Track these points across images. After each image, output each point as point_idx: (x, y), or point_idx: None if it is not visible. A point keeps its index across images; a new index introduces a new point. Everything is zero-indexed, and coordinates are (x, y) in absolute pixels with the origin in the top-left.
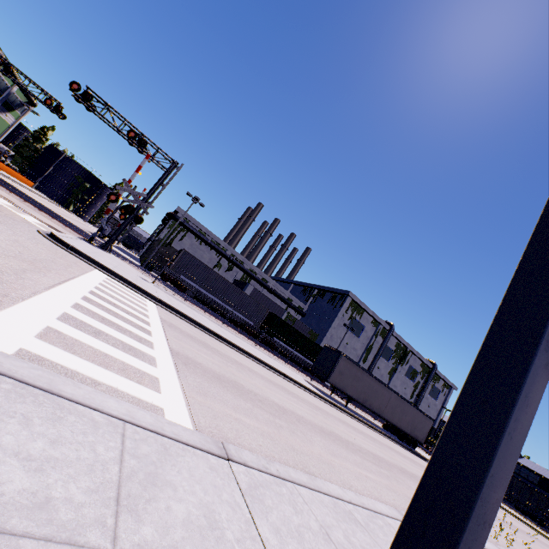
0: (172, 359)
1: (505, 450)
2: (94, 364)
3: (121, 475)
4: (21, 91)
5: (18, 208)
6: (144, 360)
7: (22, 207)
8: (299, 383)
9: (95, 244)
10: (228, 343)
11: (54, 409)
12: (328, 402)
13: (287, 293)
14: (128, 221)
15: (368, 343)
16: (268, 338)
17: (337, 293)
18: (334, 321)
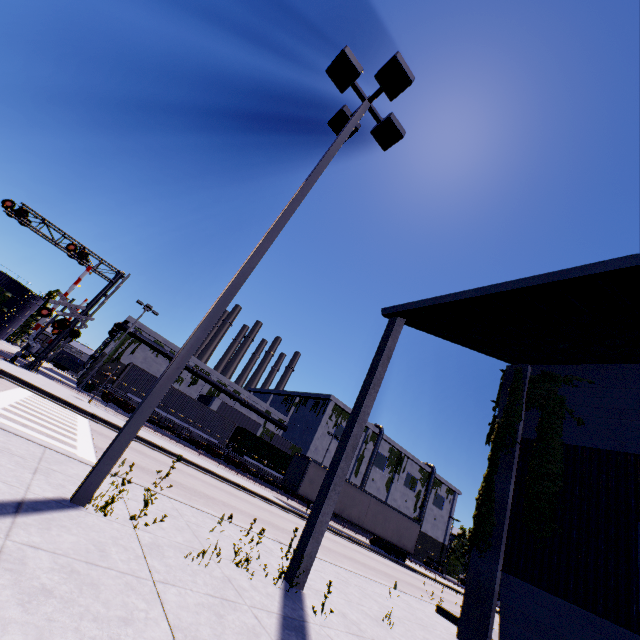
0: (95, 450)
1: (159, 389)
2: None
3: (43, 456)
4: None
5: None
6: (66, 444)
7: None
8: (259, 495)
9: (18, 364)
10: (174, 456)
11: (6, 434)
12: (295, 514)
13: (264, 405)
14: (62, 336)
15: (358, 452)
16: (238, 457)
17: (319, 399)
18: (318, 430)
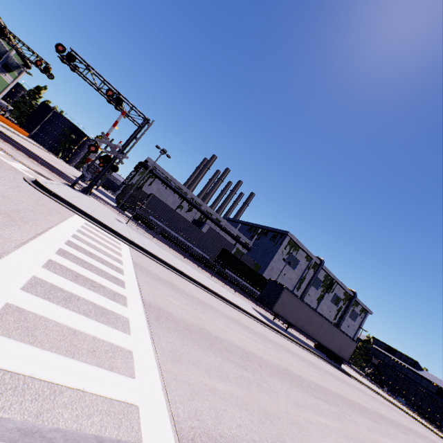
0: (145, 316)
1: None
2: (58, 355)
3: None
4: (17, 55)
5: (8, 156)
6: (117, 327)
7: (13, 155)
8: (250, 314)
9: (77, 189)
10: (191, 280)
11: None
12: (273, 329)
13: (236, 231)
14: (105, 169)
15: (302, 274)
16: (221, 269)
17: (278, 233)
18: (275, 256)
